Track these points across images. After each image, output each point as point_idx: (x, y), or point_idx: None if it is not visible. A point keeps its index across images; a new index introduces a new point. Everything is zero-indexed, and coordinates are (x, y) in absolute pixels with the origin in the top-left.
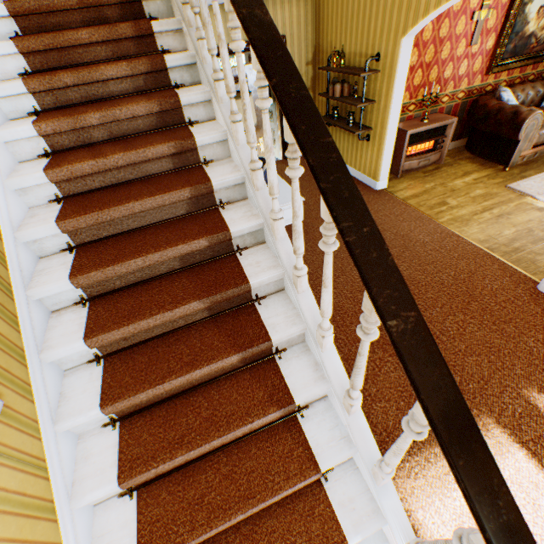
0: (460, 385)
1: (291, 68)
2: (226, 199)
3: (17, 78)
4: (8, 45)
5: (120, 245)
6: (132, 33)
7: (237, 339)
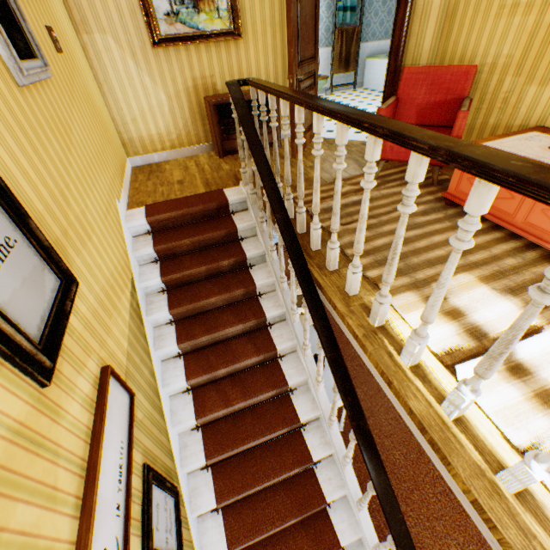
0: (463, 545)
1: (379, 463)
2: (306, 421)
3: (163, 324)
4: (165, 313)
5: (241, 467)
6: (242, 292)
7: (319, 544)
